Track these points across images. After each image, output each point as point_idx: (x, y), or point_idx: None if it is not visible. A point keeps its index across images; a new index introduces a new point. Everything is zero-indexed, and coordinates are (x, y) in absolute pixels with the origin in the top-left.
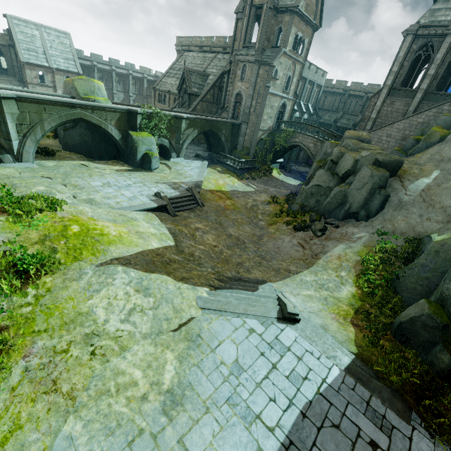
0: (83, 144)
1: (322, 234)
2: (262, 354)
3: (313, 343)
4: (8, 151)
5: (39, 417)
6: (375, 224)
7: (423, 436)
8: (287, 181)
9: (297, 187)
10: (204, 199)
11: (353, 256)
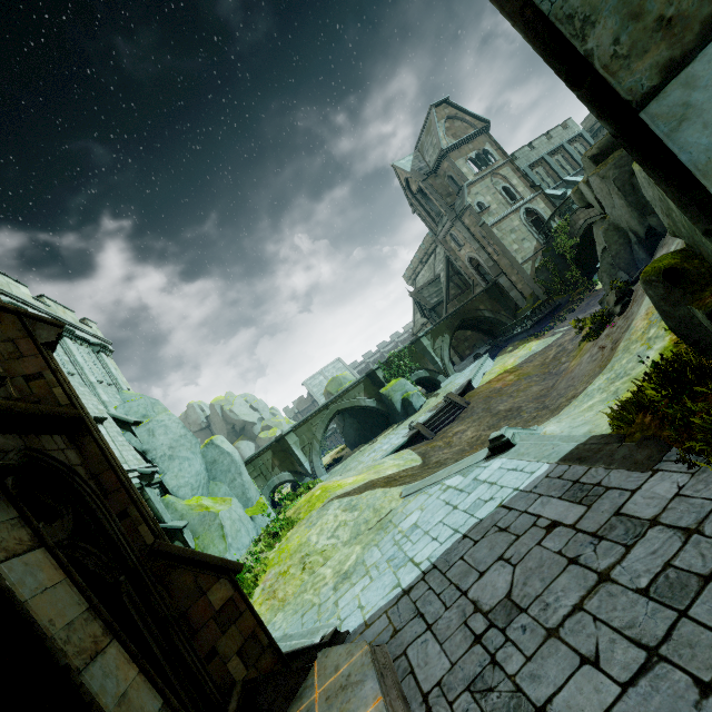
0: (357, 432)
1: (624, 305)
2: (447, 503)
3: (524, 456)
4: (306, 475)
5: (261, 614)
6: None
7: (672, 473)
8: None
9: None
10: (469, 397)
11: None
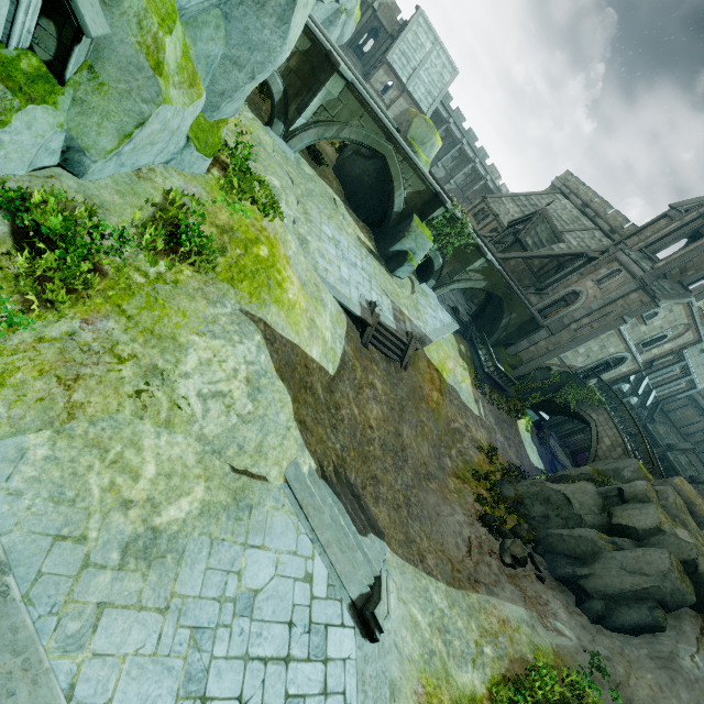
0: (357, 181)
1: (511, 564)
2: (291, 623)
3: (362, 695)
4: (286, 122)
5: (26, 395)
6: (601, 642)
7: None
8: (528, 448)
9: (533, 469)
10: (413, 362)
11: (526, 644)
